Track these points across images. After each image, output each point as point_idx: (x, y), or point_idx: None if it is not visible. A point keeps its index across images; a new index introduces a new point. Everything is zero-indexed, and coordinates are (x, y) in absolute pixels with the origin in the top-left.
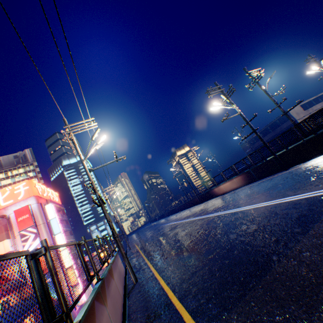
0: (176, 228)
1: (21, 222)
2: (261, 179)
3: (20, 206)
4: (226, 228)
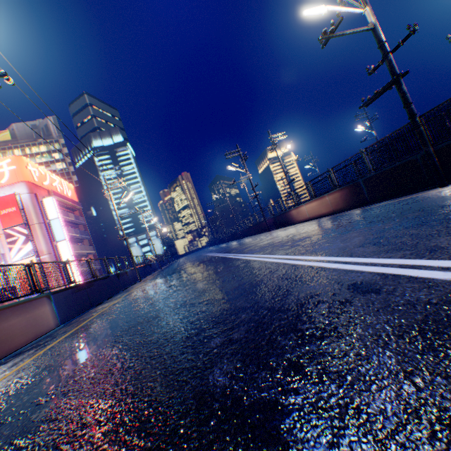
0: (198, 266)
1: (6, 217)
2: (376, 203)
3: (4, 193)
4: (201, 314)
